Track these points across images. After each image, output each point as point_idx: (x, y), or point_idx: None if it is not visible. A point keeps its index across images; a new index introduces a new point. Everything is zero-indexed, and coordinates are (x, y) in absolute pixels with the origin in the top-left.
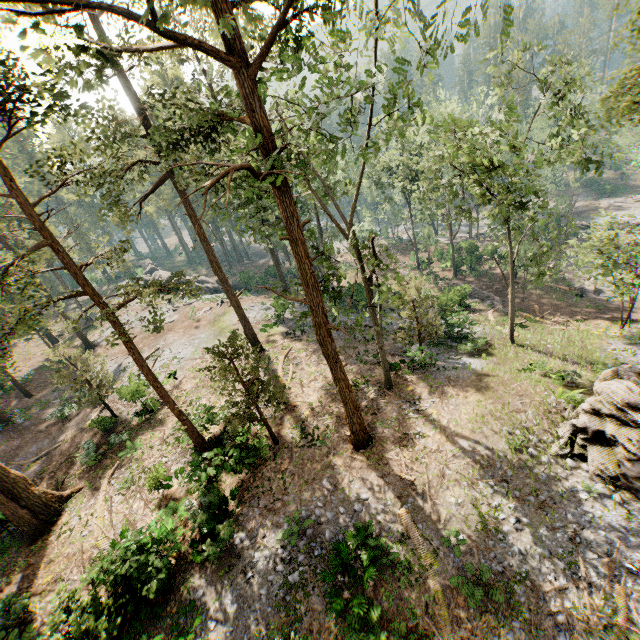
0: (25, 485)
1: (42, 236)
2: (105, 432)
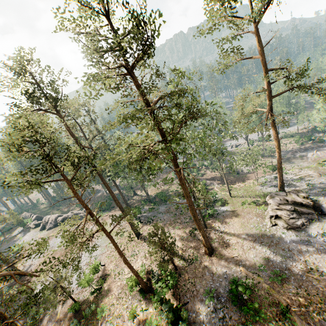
0: None
1: (85, 209)
2: (75, 313)
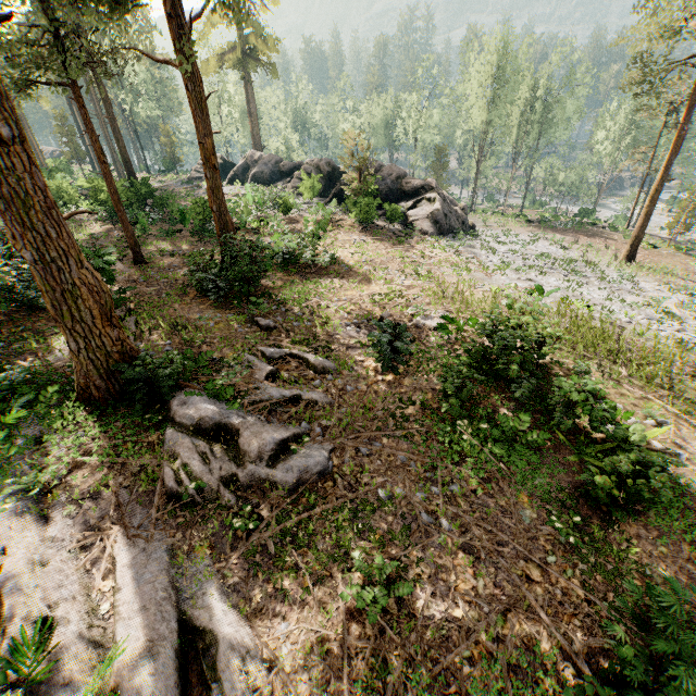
0: None
1: None
2: None
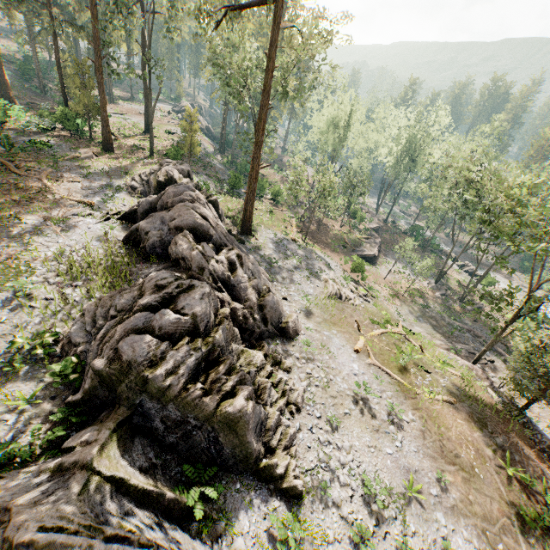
0: (9, 86)
1: None
2: None
